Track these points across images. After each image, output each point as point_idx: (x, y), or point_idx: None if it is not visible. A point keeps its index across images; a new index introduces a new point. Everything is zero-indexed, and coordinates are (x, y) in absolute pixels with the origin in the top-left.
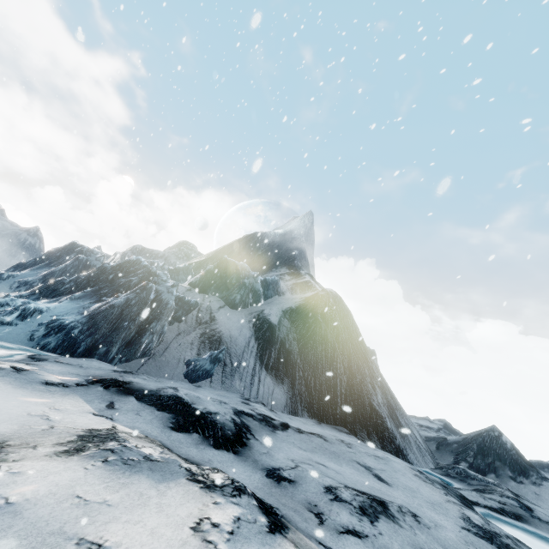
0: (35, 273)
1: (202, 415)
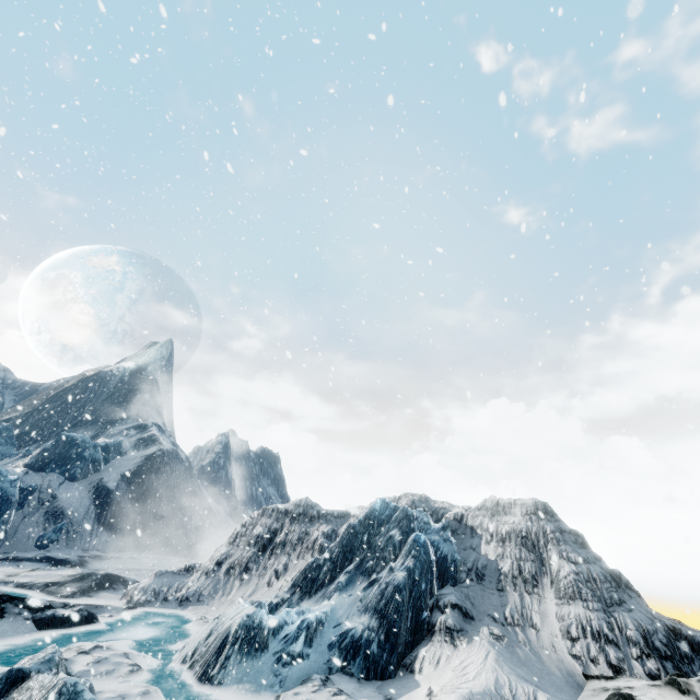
0: None
1: (63, 560)
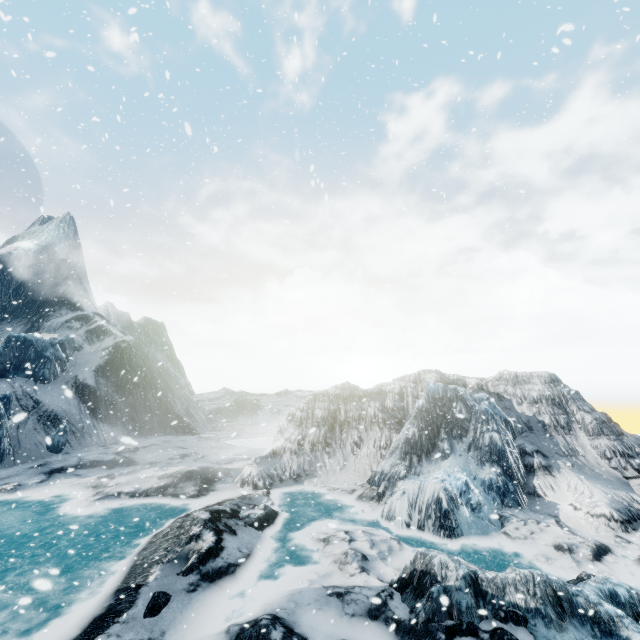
0: None
1: (113, 461)
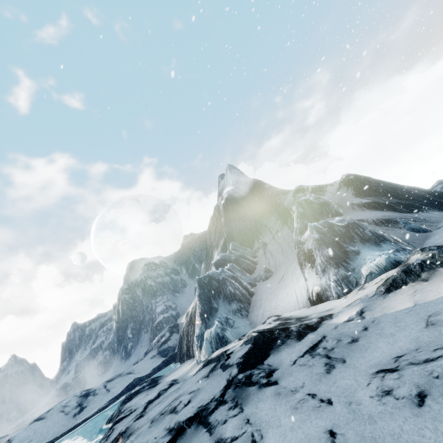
0: (224, 305)
1: None
